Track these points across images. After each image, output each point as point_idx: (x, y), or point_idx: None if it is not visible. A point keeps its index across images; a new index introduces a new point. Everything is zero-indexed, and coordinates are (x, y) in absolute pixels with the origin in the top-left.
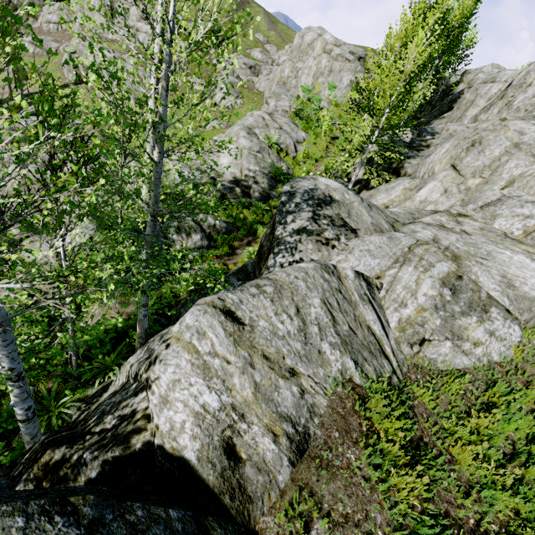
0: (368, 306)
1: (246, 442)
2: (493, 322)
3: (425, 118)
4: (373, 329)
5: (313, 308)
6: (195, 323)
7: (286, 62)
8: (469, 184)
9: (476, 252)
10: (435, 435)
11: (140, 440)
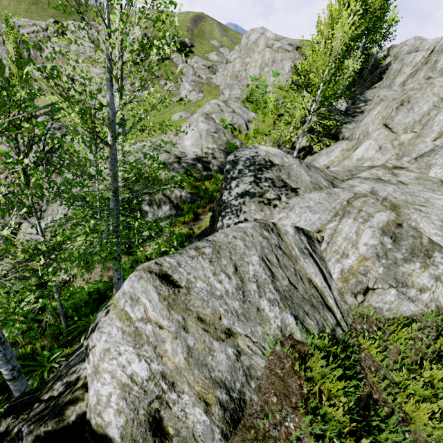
0: (308, 259)
1: (174, 414)
2: (438, 266)
3: (359, 90)
4: (314, 282)
5: (251, 266)
6: (129, 290)
7: (236, 59)
8: (402, 139)
9: (413, 200)
10: (386, 390)
11: (75, 412)
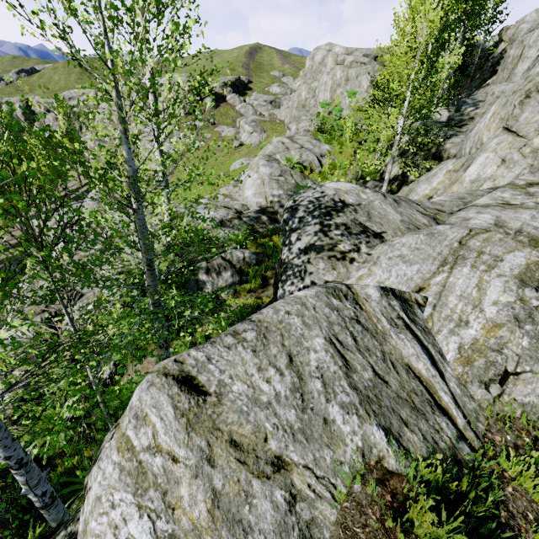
0: (404, 334)
1: None
2: None
3: (465, 92)
4: (416, 369)
5: (312, 354)
6: (136, 403)
7: (301, 86)
8: (535, 144)
9: None
10: None
11: None
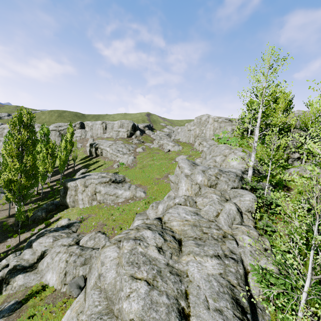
0: None
1: None
2: None
3: None
4: None
5: None
6: None
7: (196, 128)
8: None
9: None
10: None
11: None
